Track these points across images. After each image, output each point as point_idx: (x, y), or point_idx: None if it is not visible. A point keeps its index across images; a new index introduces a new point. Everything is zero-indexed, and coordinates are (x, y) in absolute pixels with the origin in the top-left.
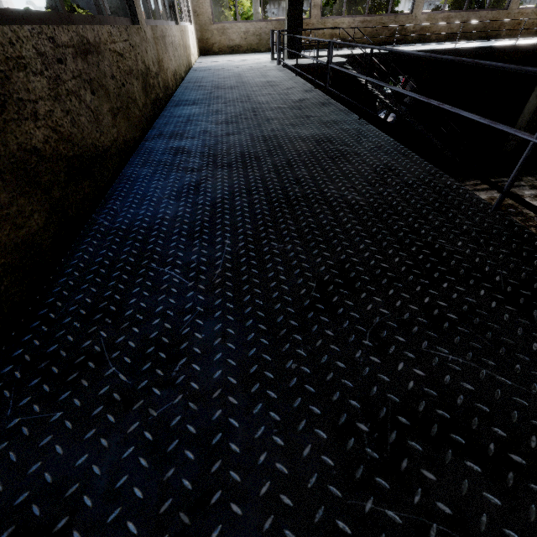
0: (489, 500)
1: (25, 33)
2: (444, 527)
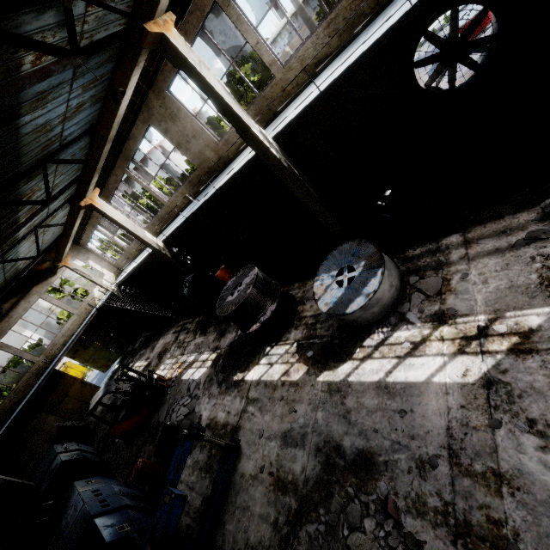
0: None
1: (6, 400)
2: None
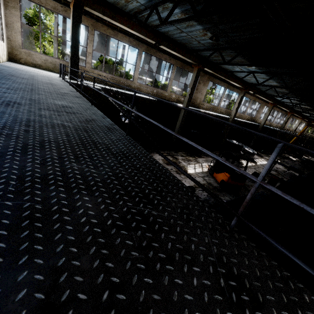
0: (61, 196)
1: None
2: (34, 203)
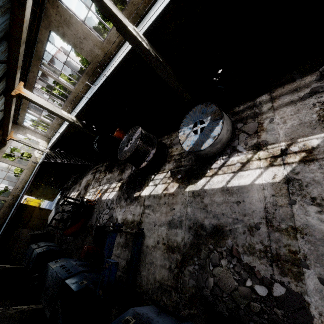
0: None
1: None
2: None
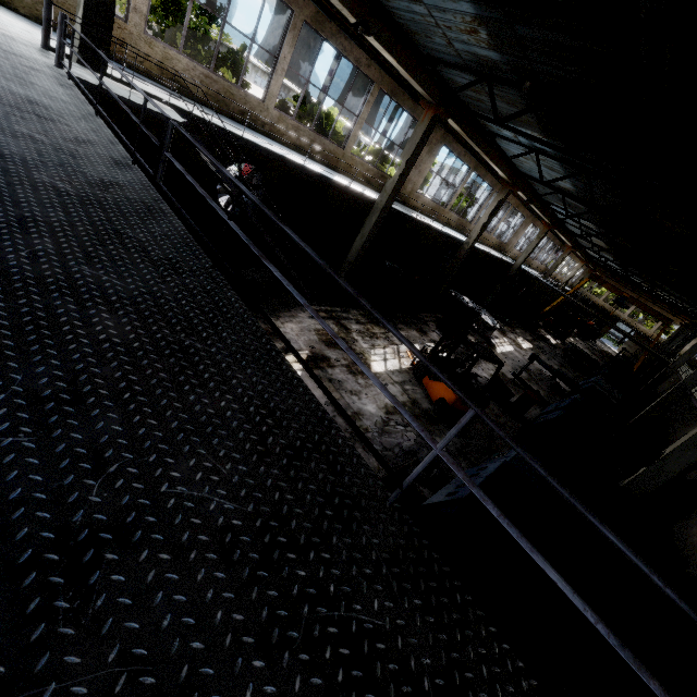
0: None
1: None
2: None
